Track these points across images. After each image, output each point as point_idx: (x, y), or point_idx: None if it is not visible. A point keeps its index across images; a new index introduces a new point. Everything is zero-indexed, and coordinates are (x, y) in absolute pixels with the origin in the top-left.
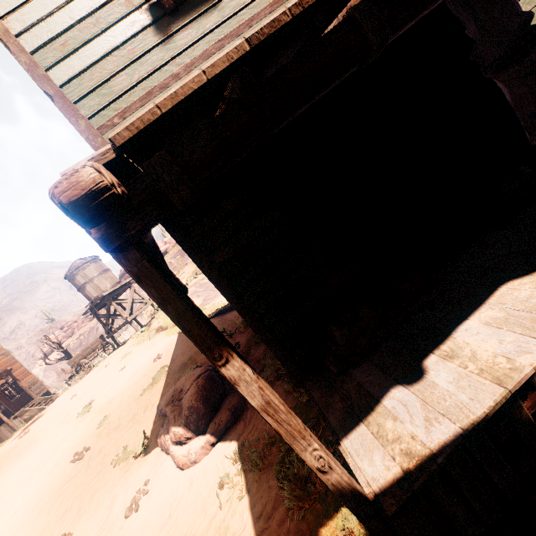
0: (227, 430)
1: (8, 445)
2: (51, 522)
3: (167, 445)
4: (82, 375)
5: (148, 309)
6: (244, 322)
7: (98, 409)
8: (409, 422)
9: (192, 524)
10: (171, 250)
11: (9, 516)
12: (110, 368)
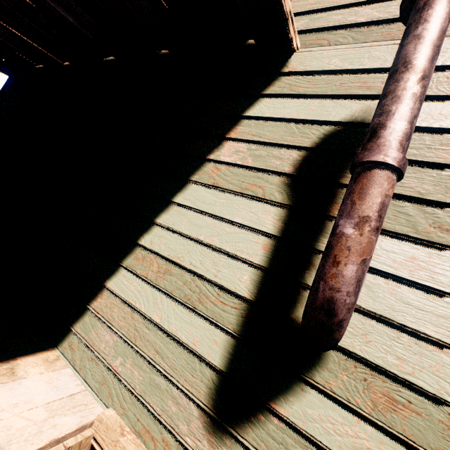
0: None
1: None
2: None
3: None
4: None
5: None
6: None
7: None
8: None
9: None
10: None
11: None
12: None
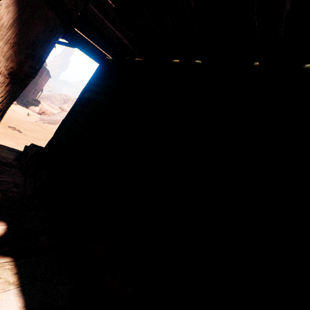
0: None
1: None
2: None
3: None
4: None
5: None
6: None
7: None
8: None
9: None
10: None
11: None
12: None
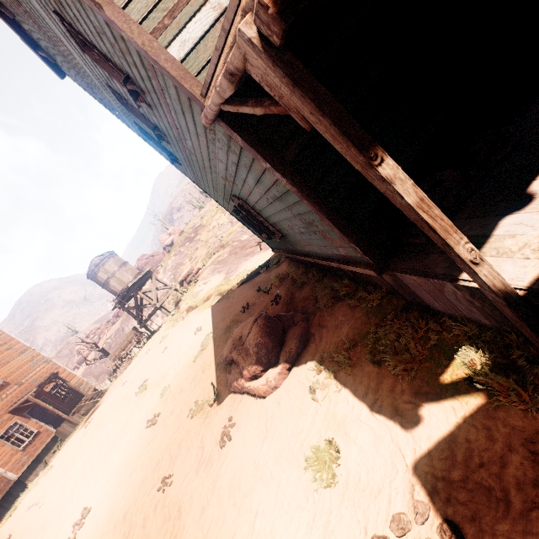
0: (298, 355)
1: (76, 435)
2: (147, 473)
3: (241, 384)
4: (125, 366)
5: (169, 299)
6: (277, 277)
7: (155, 385)
8: (532, 230)
9: (294, 426)
10: (177, 240)
11: (104, 481)
12: (152, 353)
